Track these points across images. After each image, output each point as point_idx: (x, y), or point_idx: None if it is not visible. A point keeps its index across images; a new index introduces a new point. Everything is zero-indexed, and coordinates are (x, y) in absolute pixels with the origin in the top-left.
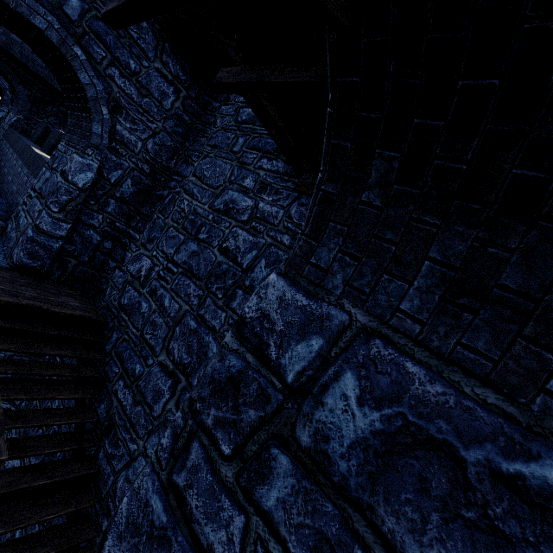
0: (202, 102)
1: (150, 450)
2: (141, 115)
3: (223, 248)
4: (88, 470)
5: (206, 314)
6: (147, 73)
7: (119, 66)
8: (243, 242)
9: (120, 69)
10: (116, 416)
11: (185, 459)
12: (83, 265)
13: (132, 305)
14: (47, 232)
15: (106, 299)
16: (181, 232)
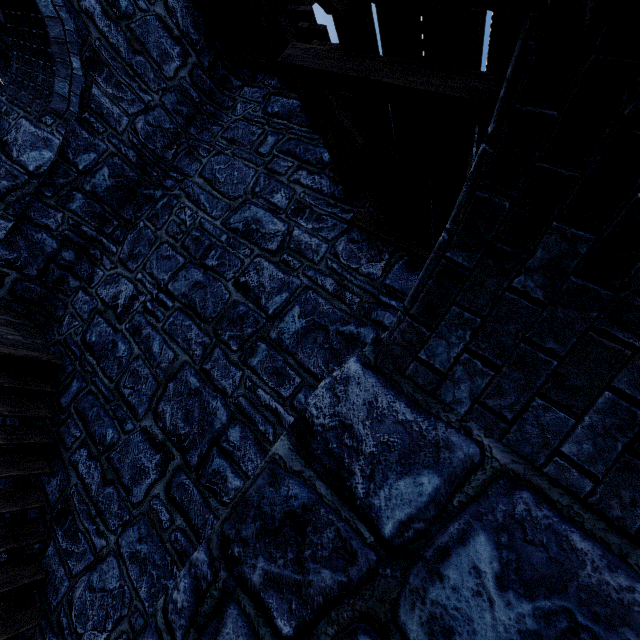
0: (218, 76)
1: (126, 549)
2: (130, 79)
3: (240, 283)
4: (31, 577)
5: (213, 369)
6: (143, 20)
7: (102, 0)
8: (269, 279)
9: (103, 5)
10: (74, 498)
11: (215, 632)
12: (28, 281)
13: (103, 345)
14: None
15: (63, 331)
16: (180, 253)
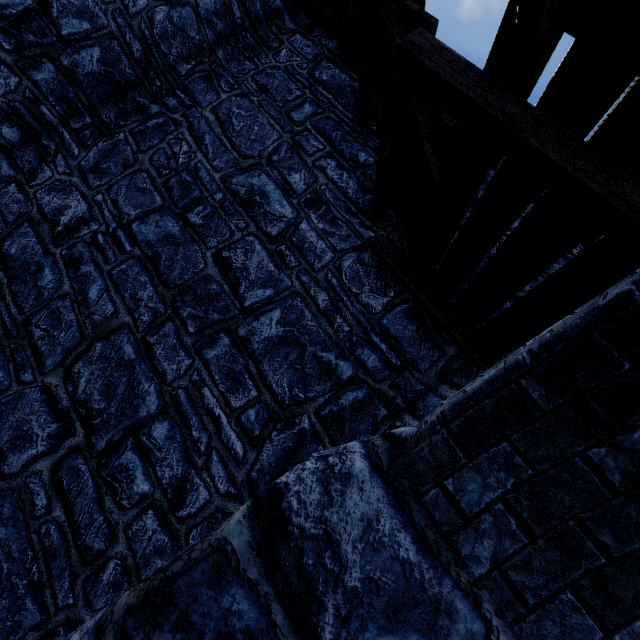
0: (271, 5)
1: None
2: None
3: (222, 257)
4: None
5: (157, 345)
6: None
7: None
8: (257, 266)
9: None
10: None
11: None
12: None
13: (24, 263)
14: None
15: None
16: (160, 192)
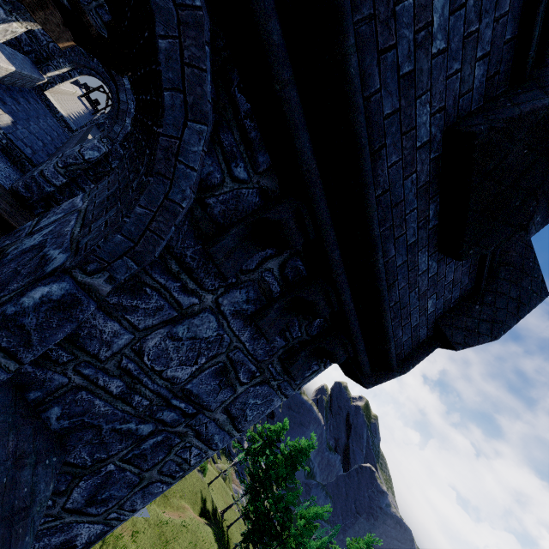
0: None
1: None
2: None
3: None
4: None
5: None
6: None
7: None
8: None
9: None
10: None
11: None
12: None
13: None
14: (46, 176)
15: None
16: None
